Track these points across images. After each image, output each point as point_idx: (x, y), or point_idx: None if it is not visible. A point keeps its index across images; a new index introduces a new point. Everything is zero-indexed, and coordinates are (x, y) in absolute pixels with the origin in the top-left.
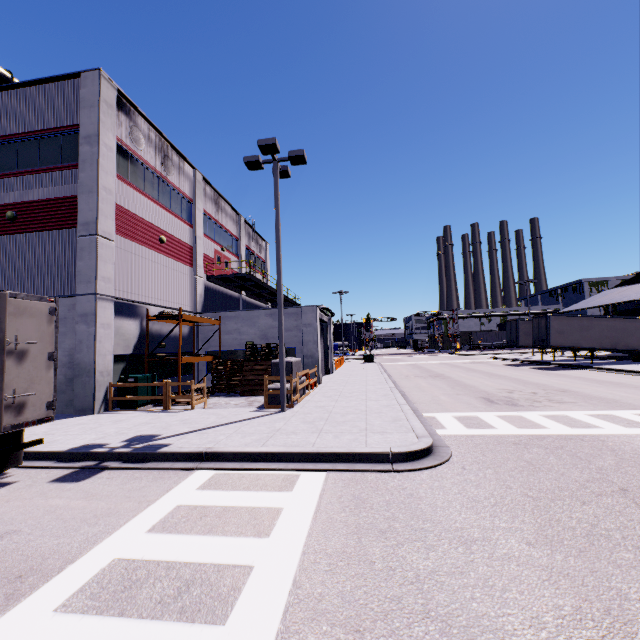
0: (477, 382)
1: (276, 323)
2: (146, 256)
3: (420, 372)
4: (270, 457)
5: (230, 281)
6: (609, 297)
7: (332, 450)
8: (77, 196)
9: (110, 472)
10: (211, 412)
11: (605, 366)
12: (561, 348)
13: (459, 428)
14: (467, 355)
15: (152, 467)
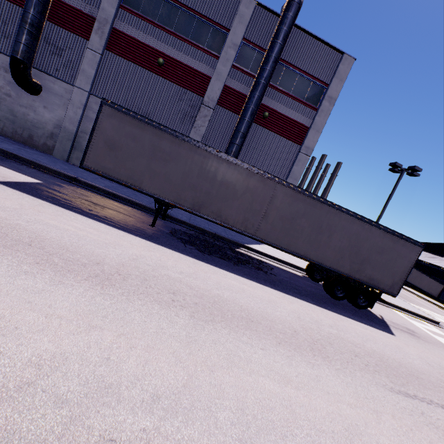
0: None
1: None
2: None
3: None
4: (404, 310)
5: None
6: None
7: (421, 314)
8: (306, 127)
9: None
10: None
11: None
12: None
13: None
14: None
15: (377, 302)
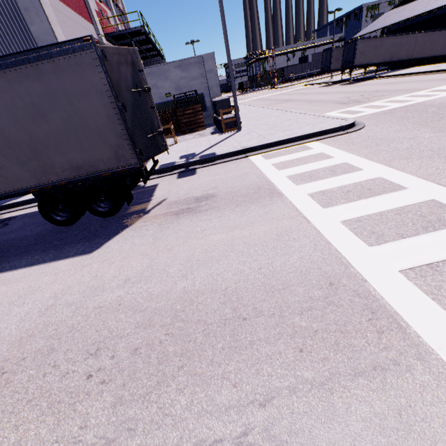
0: (320, 98)
1: (184, 74)
2: (66, 14)
3: (273, 101)
4: (280, 143)
5: (121, 38)
6: (390, 18)
7: (312, 132)
8: None
9: (201, 169)
10: (193, 141)
11: (385, 75)
12: (356, 67)
13: (348, 116)
14: (285, 87)
15: (222, 162)
